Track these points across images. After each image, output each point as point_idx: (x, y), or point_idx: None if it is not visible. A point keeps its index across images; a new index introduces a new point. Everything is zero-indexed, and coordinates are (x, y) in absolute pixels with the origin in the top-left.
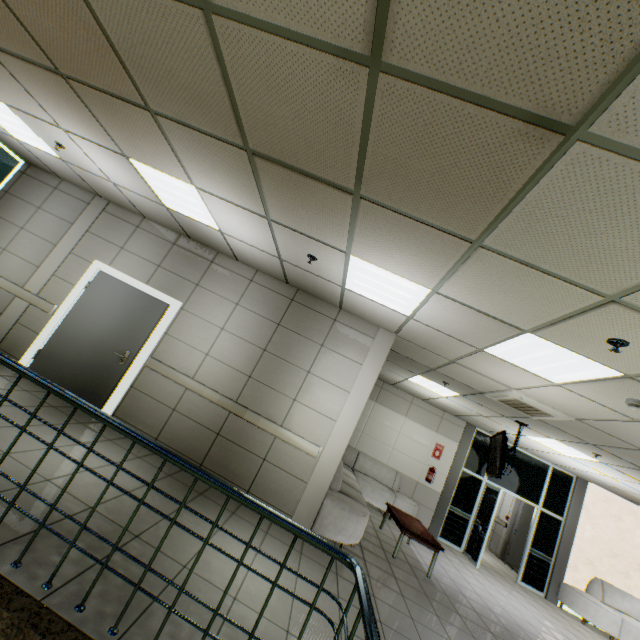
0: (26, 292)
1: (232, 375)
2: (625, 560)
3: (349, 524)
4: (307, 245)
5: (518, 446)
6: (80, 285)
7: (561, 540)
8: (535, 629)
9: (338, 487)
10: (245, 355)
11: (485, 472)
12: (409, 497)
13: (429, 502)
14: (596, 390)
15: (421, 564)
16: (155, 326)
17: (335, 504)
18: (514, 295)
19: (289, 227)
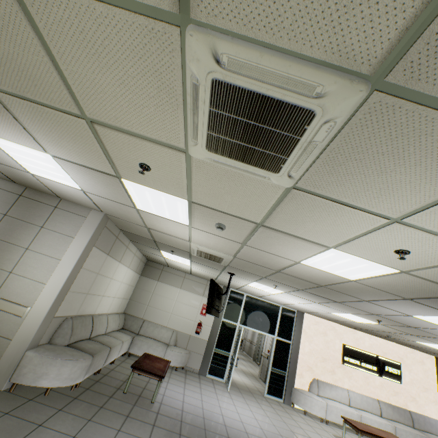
0: None
1: None
2: (331, 362)
3: (51, 369)
4: None
5: (258, 296)
6: None
7: (291, 357)
8: (243, 425)
9: (63, 342)
10: None
11: (238, 319)
12: (184, 348)
13: (199, 349)
14: (202, 223)
15: (157, 394)
16: None
17: (37, 353)
18: (68, 139)
19: None
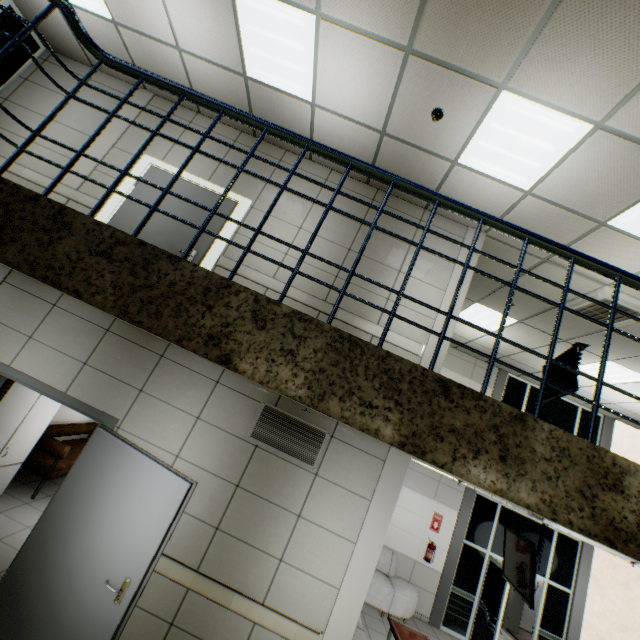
0: (63, 186)
1: (317, 275)
2: None
3: None
4: (443, 90)
5: None
6: (129, 181)
7: None
8: None
9: None
10: (328, 255)
11: None
12: None
13: None
14: None
15: None
16: (223, 225)
17: None
18: None
19: (432, 60)
